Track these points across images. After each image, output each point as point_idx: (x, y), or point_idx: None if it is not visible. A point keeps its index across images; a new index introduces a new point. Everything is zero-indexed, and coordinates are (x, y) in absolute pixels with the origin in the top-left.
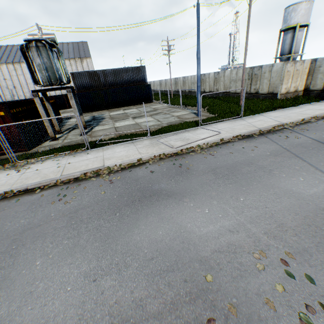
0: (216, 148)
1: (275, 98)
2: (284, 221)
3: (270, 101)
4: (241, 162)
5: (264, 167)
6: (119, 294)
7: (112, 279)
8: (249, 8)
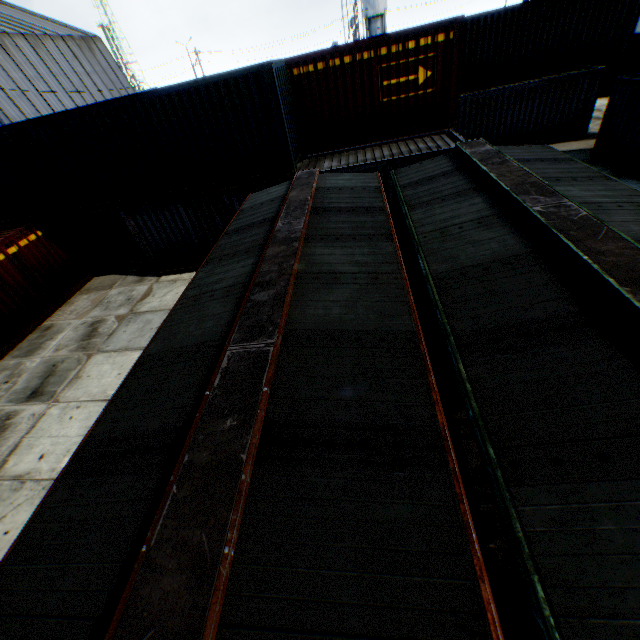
0: None
1: None
2: None
3: None
4: None
5: None
6: None
7: None
8: None
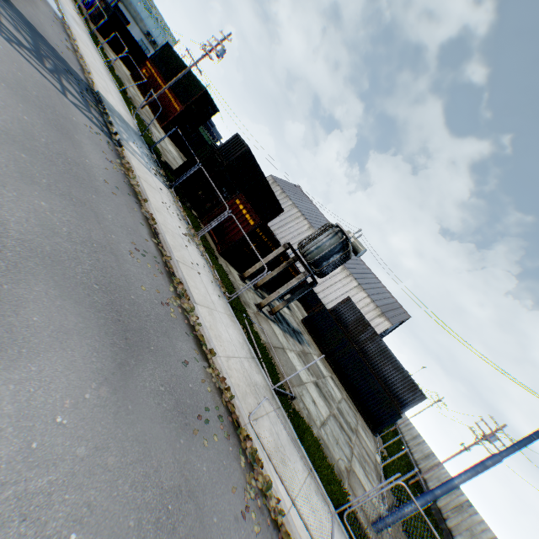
0: (272, 537)
1: None
2: None
3: None
4: None
5: None
6: None
7: None
8: None
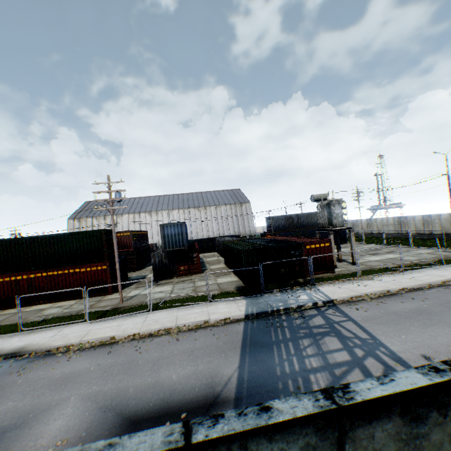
0: None
1: None
2: None
3: None
4: None
5: None
6: None
7: None
8: None
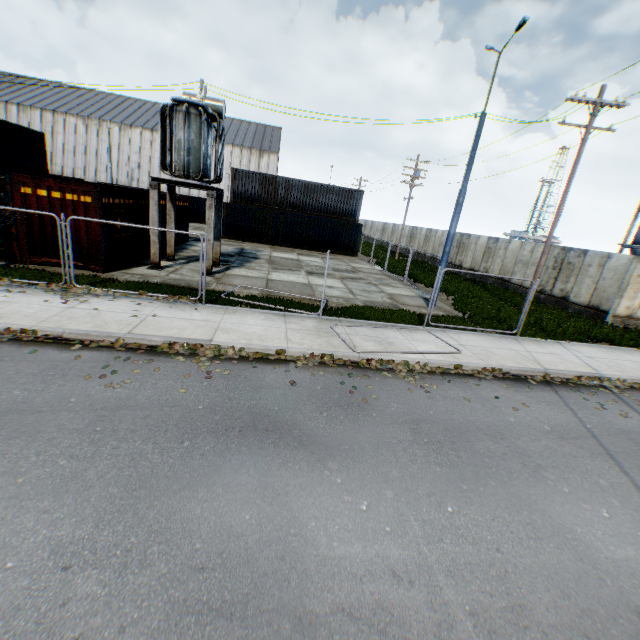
0: (441, 380)
1: (600, 321)
2: (529, 602)
3: (588, 323)
4: (480, 426)
5: (526, 454)
6: (93, 623)
7: (99, 581)
8: (581, 143)
